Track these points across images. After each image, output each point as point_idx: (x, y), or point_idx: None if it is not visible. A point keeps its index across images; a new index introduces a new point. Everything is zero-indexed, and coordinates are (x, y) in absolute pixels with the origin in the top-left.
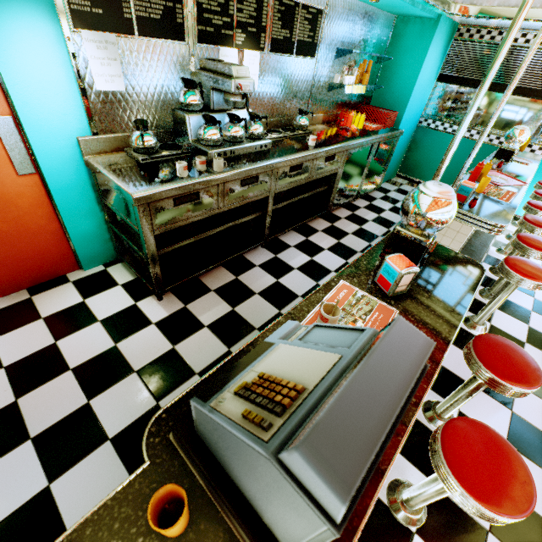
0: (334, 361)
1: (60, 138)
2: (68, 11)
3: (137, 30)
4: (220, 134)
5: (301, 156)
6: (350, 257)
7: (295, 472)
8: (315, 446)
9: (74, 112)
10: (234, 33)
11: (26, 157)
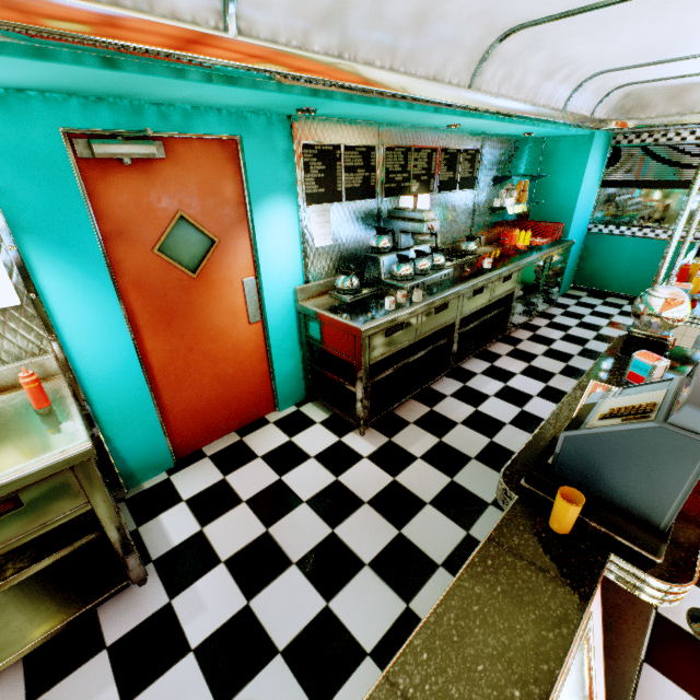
0: (664, 392)
1: (283, 289)
2: (304, 195)
3: (344, 197)
4: (414, 269)
5: (483, 279)
6: (548, 379)
7: (682, 423)
8: (695, 402)
9: (294, 267)
10: (410, 184)
11: (257, 308)
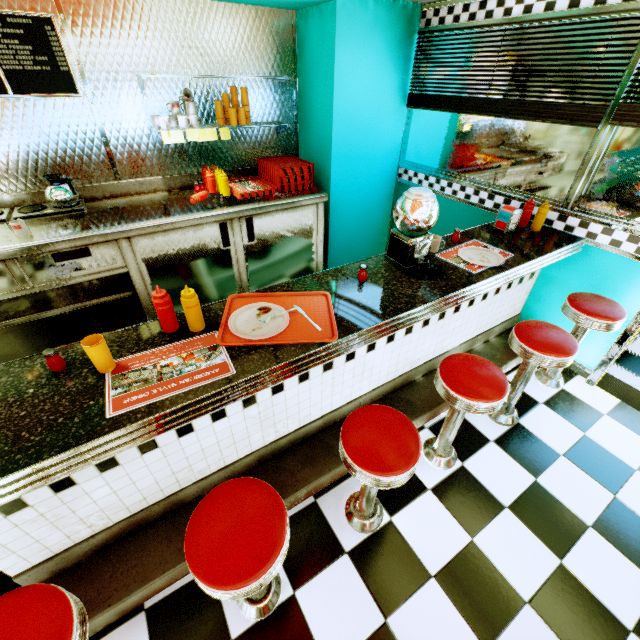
0: None
1: None
2: None
3: None
4: None
5: None
6: None
7: None
8: None
9: None
10: None
11: None
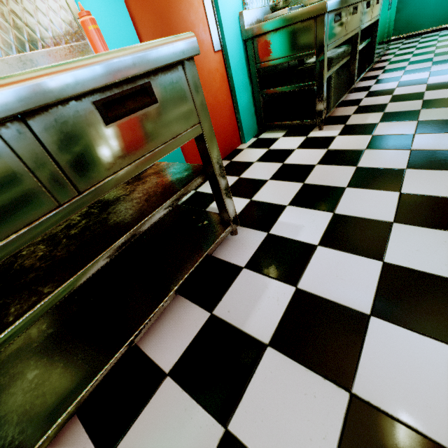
0: None
1: (231, 15)
2: None
3: None
4: None
5: None
6: (428, 70)
7: None
8: None
9: None
10: None
11: (217, 35)
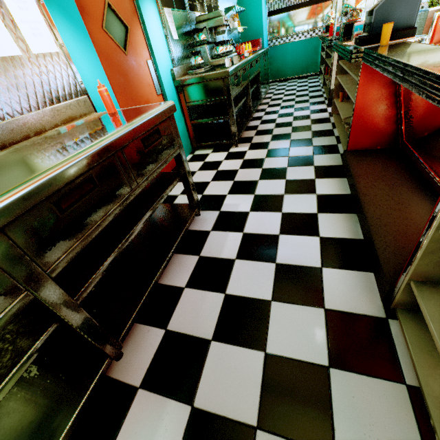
0: None
1: (166, 70)
2: None
3: (174, 6)
4: (226, 47)
5: (252, 57)
6: (293, 107)
7: None
8: None
9: (166, 55)
10: (197, 4)
11: (158, 84)
